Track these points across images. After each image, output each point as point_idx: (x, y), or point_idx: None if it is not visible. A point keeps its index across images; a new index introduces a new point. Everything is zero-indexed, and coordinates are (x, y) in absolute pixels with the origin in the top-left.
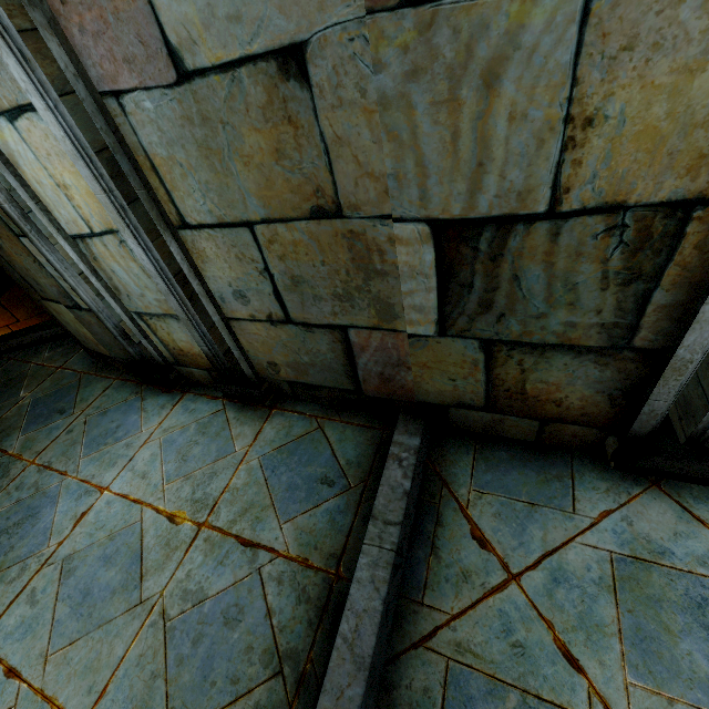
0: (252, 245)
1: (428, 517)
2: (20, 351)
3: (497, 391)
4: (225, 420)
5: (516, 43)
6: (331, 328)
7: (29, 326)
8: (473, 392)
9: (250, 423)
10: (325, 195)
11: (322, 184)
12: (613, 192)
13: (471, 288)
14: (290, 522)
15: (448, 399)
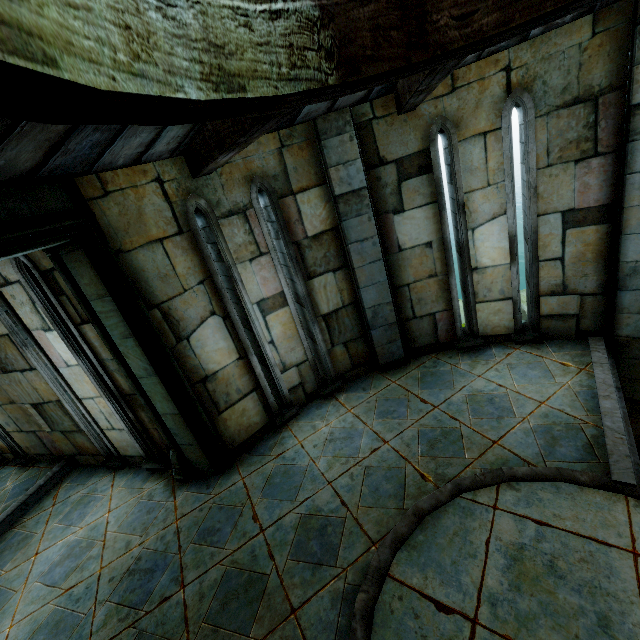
0: (3, 410)
1: (47, 494)
2: None
3: (77, 447)
4: (11, 474)
5: (20, 379)
6: (32, 432)
7: None
8: (73, 448)
9: (19, 474)
10: (11, 399)
11: (9, 397)
12: (49, 399)
13: (48, 418)
14: (6, 504)
15: (71, 452)
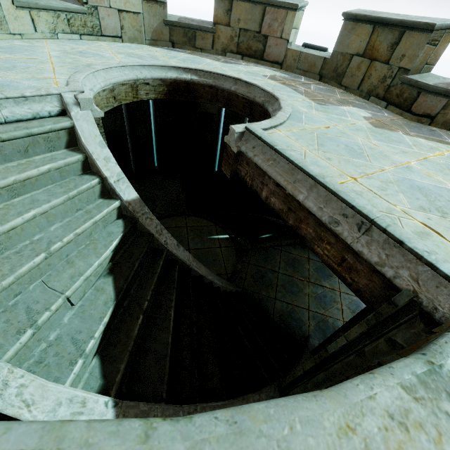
0: None
1: None
2: (281, 247)
3: None
4: None
5: None
6: None
7: (273, 236)
8: None
9: None
10: None
11: None
12: None
13: None
14: None
15: None
